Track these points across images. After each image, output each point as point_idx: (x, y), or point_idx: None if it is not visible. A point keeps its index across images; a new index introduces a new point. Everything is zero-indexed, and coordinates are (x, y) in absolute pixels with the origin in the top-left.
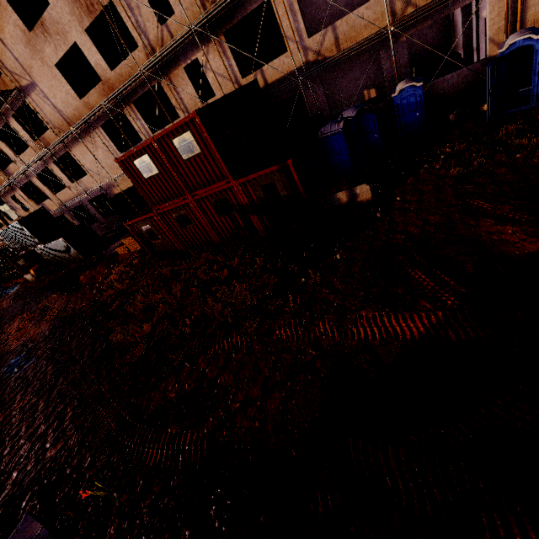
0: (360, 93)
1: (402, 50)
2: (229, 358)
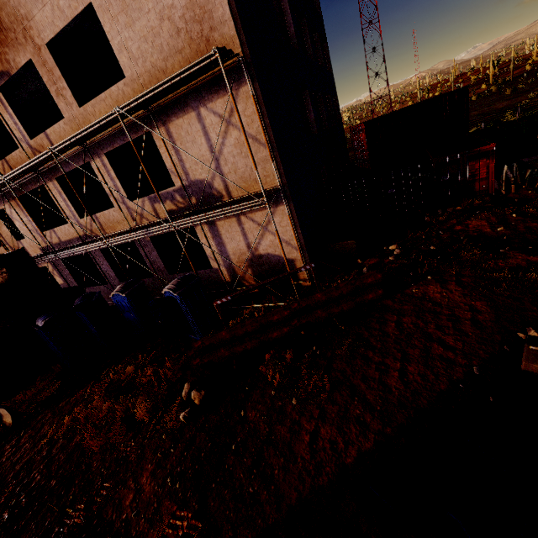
0: None
1: (151, 245)
2: None
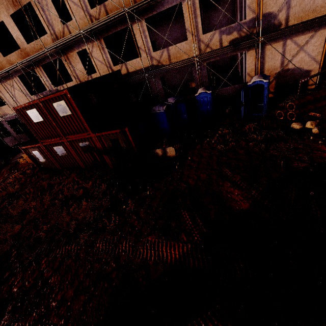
0: (187, 83)
1: (204, 69)
2: (62, 262)
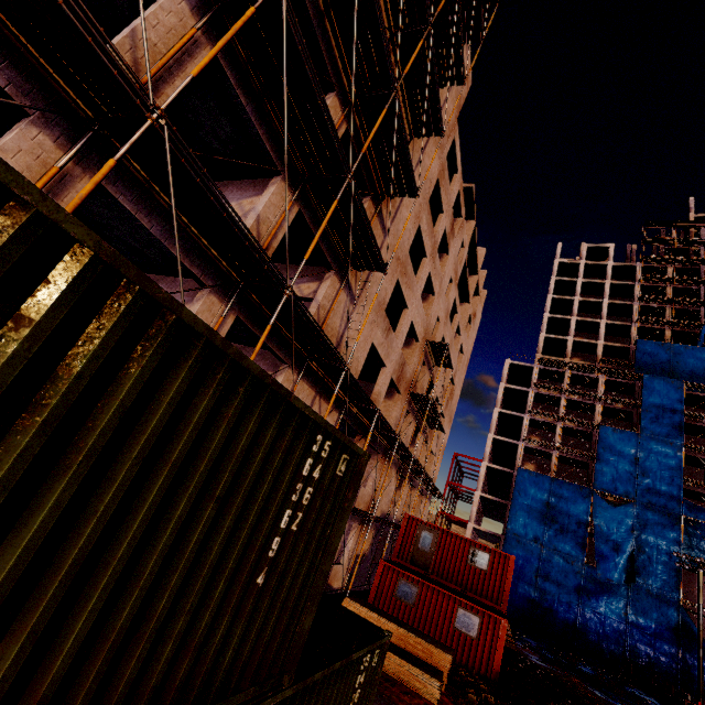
0: None
1: None
2: None
